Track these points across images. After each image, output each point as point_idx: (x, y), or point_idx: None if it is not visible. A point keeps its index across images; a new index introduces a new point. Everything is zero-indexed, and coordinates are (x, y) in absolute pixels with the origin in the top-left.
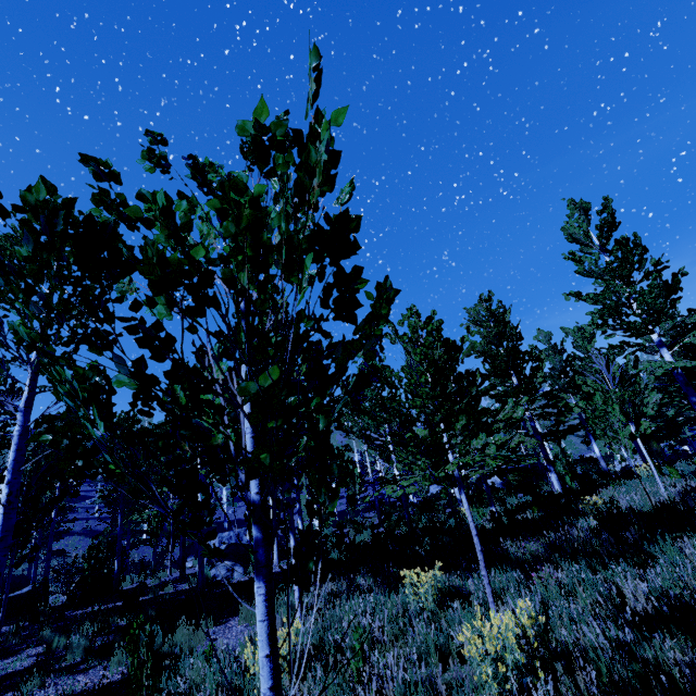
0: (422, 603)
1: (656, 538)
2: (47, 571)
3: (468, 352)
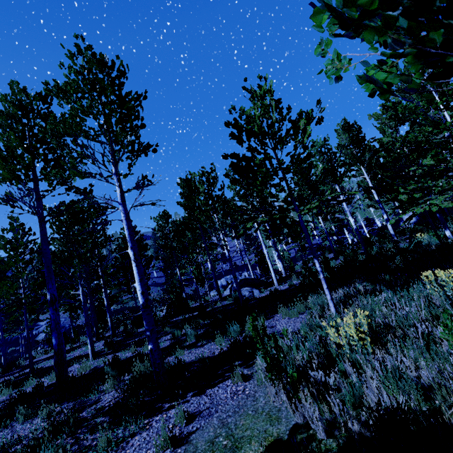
0: (445, 293)
1: None
2: None
3: None
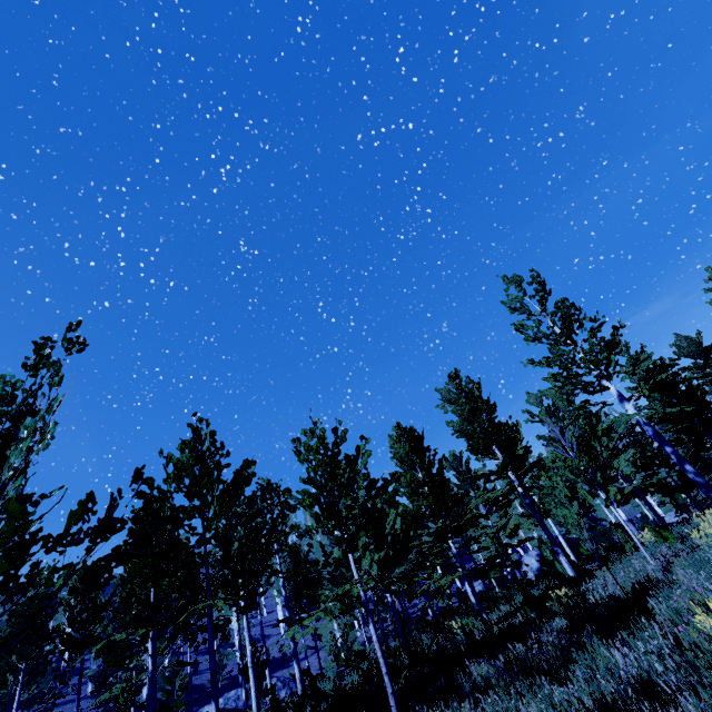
0: None
1: (605, 637)
2: None
3: (365, 461)
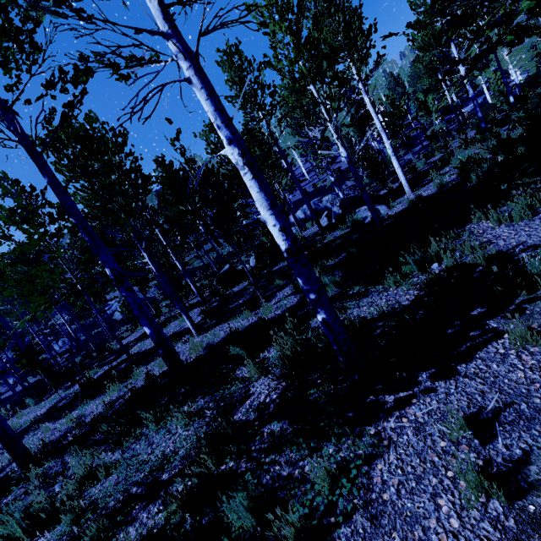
0: None
1: None
2: (220, 258)
3: None
